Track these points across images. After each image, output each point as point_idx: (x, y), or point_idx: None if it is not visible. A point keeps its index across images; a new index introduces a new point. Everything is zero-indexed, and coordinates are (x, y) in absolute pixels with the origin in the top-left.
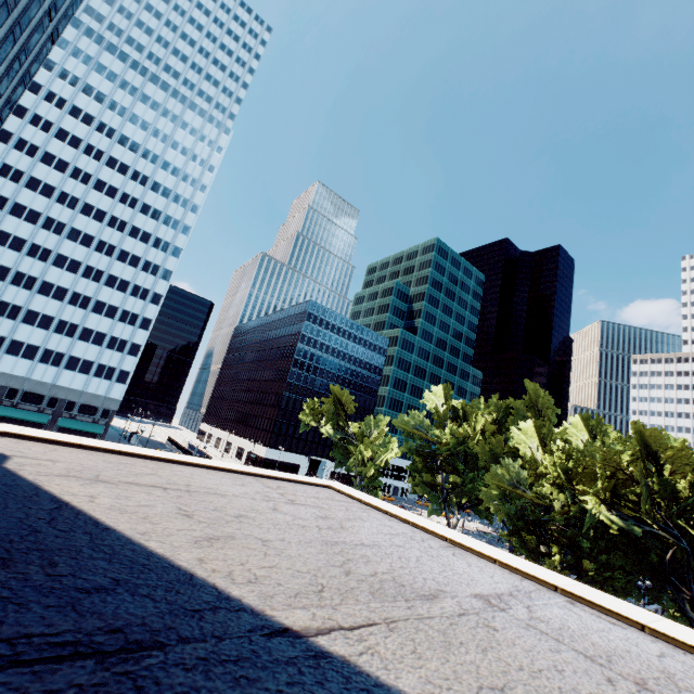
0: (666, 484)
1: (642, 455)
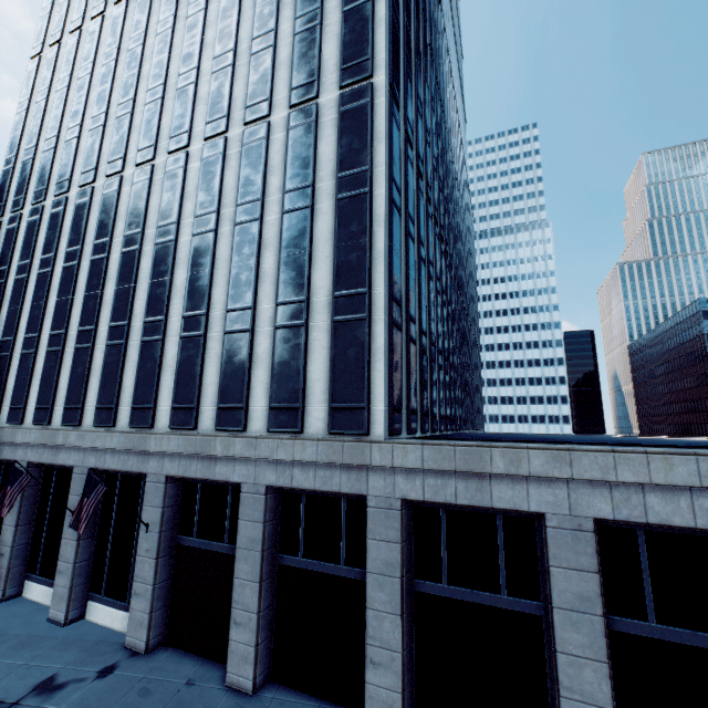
0: None
1: None
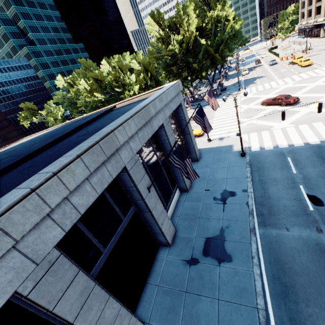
0: (104, 83)
1: (95, 81)
